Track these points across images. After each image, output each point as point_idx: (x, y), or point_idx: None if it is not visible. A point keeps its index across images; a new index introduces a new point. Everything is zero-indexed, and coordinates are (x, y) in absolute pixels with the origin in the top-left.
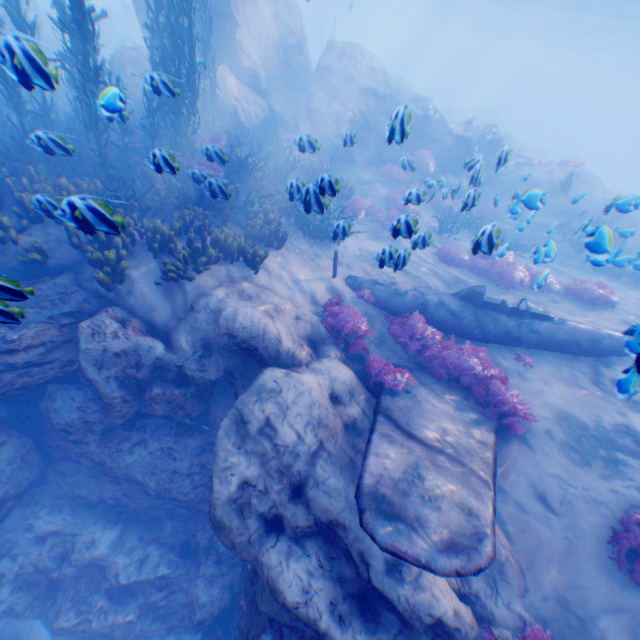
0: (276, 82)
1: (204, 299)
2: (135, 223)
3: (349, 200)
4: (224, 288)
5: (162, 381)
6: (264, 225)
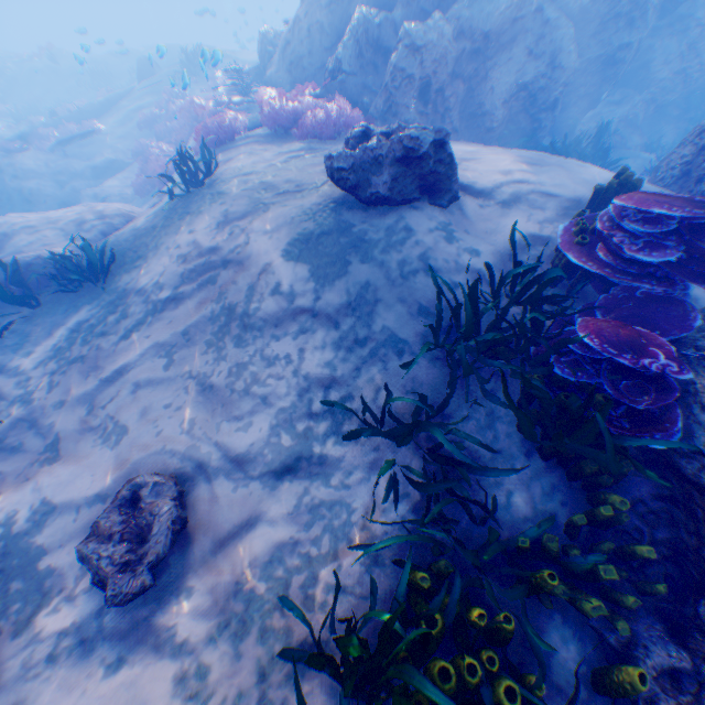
0: None
1: None
2: None
3: None
4: None
5: None
6: None
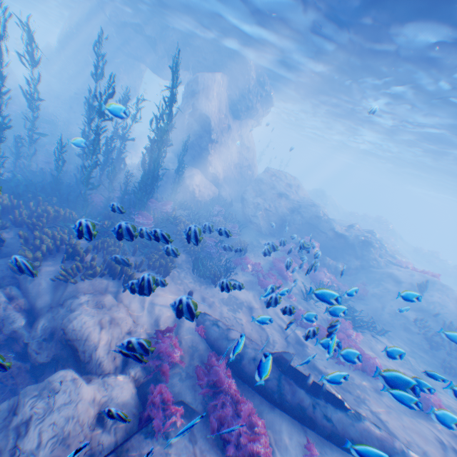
0: (230, 180)
1: (72, 298)
2: (70, 238)
3: (245, 256)
4: (92, 294)
5: (10, 350)
6: (159, 258)
